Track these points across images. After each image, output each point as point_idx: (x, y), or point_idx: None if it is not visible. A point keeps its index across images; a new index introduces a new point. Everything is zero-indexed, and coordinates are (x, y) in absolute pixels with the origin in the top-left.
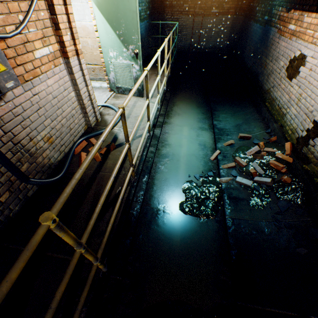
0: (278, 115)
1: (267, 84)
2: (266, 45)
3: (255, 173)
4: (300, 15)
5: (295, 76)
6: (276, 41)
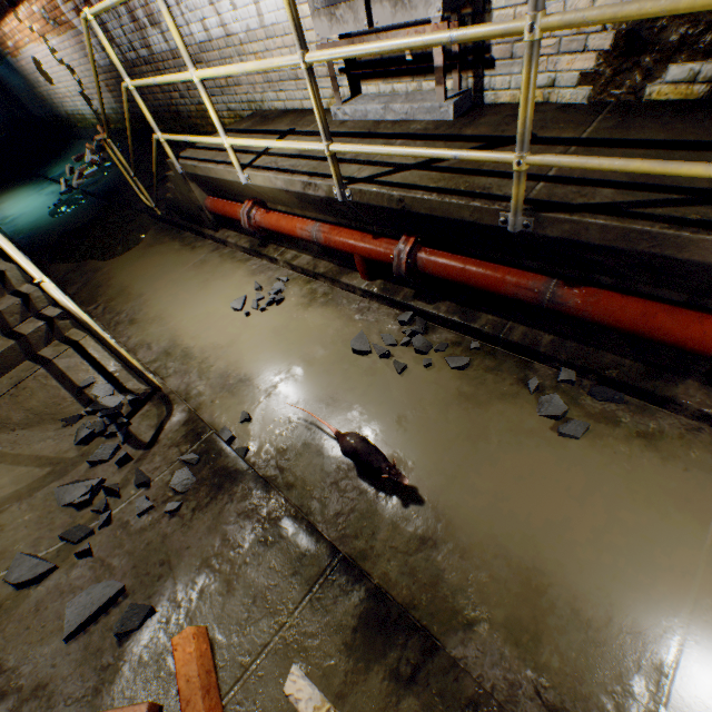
0: (86, 122)
1: (62, 110)
2: (24, 79)
3: (94, 160)
4: (2, 30)
5: (51, 78)
6: (21, 67)
